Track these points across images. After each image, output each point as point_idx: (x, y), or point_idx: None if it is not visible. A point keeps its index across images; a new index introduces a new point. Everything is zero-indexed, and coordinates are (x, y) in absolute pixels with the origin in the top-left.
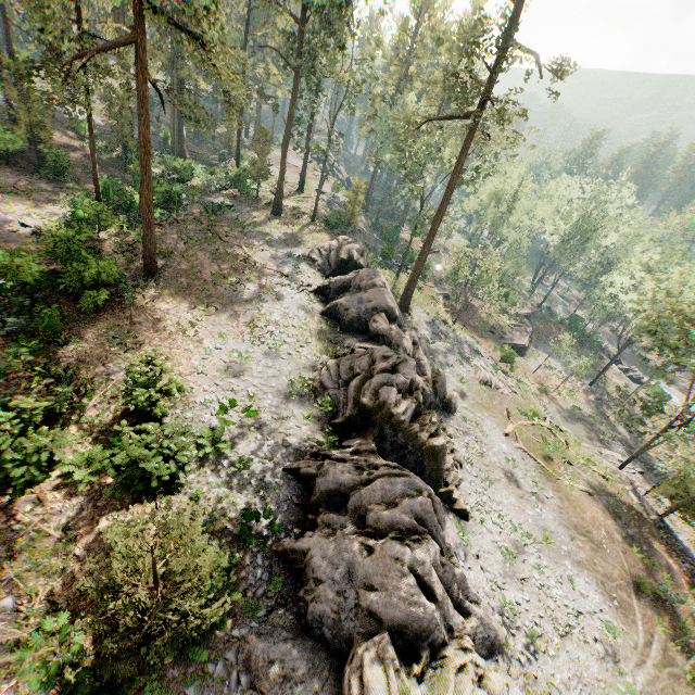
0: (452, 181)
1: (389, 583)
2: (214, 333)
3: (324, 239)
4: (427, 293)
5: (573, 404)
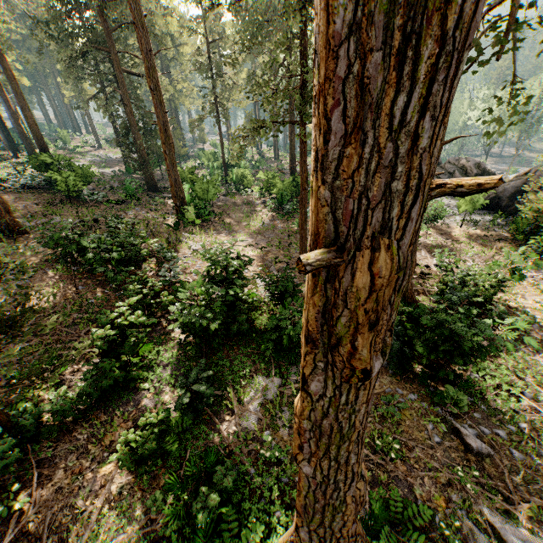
0: None
1: None
2: None
3: None
4: None
5: None
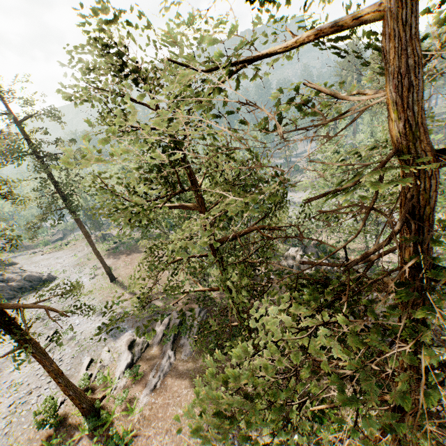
0: None
1: None
2: None
3: None
4: None
5: None
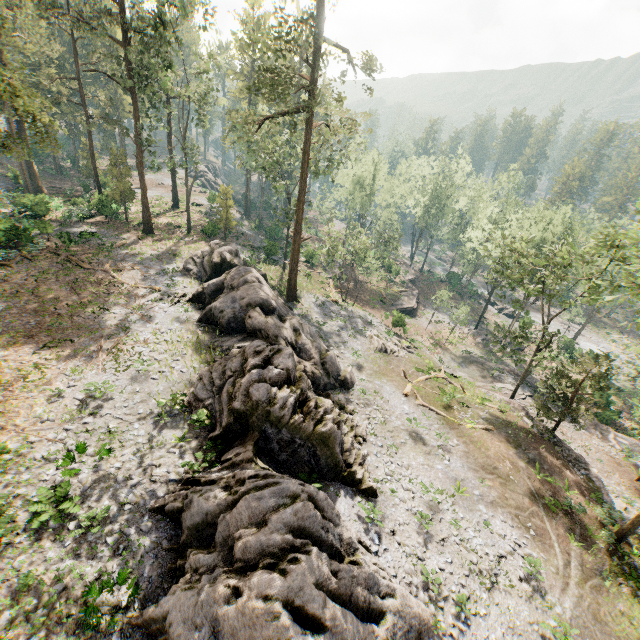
0: (303, 172)
1: (258, 634)
2: (67, 370)
3: (201, 248)
4: (317, 279)
5: (465, 349)
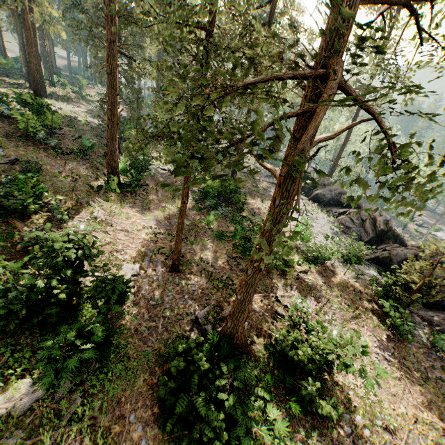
0: (350, 130)
1: None
2: None
3: None
4: None
5: None
